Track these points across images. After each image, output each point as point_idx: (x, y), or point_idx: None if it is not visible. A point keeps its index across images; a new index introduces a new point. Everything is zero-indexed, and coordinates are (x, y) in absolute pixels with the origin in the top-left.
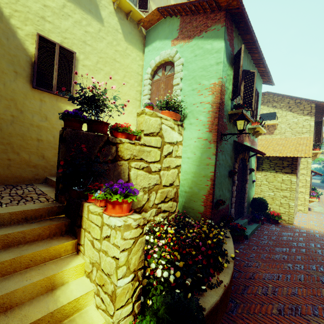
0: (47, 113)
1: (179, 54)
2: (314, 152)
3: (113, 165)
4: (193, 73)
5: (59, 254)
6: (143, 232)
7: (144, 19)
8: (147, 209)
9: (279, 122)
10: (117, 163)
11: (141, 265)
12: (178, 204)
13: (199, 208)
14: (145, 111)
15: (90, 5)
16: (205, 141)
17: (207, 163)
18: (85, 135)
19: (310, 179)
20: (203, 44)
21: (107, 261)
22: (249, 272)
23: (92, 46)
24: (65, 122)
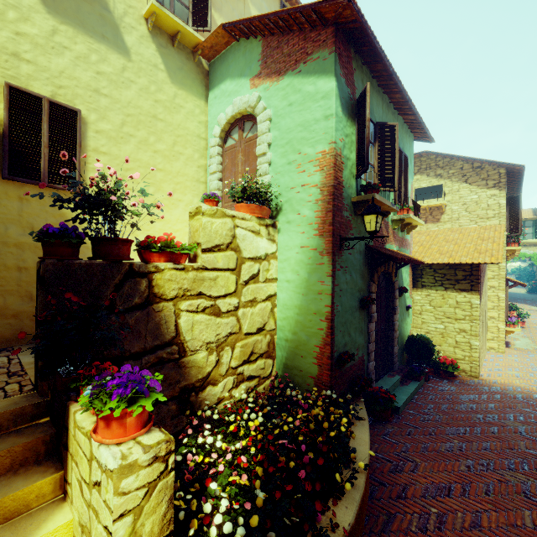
0: (33, 220)
1: (264, 102)
2: (509, 248)
3: (144, 312)
4: (288, 135)
5: (27, 505)
6: (167, 467)
7: (202, 45)
8: (217, 380)
9: (448, 201)
10: (152, 307)
11: (168, 529)
12: (276, 362)
13: (311, 368)
14: (201, 209)
15: (104, 26)
16: (313, 252)
17: (319, 290)
18: (85, 267)
19: (504, 296)
20: (302, 85)
21: (98, 532)
22: (398, 483)
23: (112, 96)
24: (44, 247)
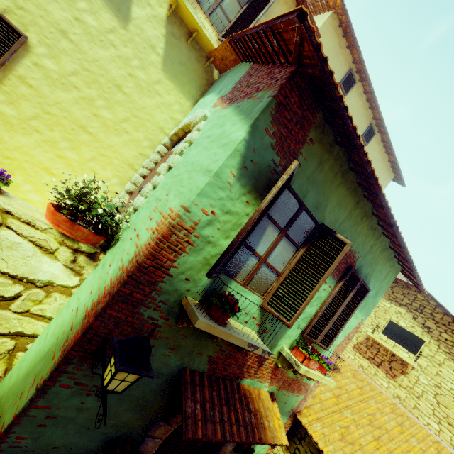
0: None
1: (204, 124)
2: None
3: None
4: (182, 168)
5: None
6: None
7: (215, 53)
8: None
9: (419, 365)
10: None
11: None
12: None
13: None
14: None
15: None
16: (69, 329)
17: (25, 390)
18: None
19: None
20: (229, 121)
21: None
22: None
23: (79, 45)
24: None
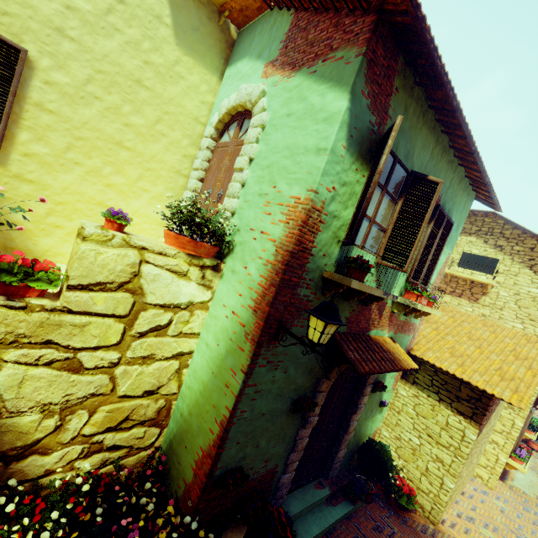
0: None
1: (267, 100)
2: None
3: None
4: (273, 155)
5: None
6: None
7: (230, 4)
8: (51, 448)
9: (498, 282)
10: None
11: None
12: (166, 431)
13: (187, 470)
14: (83, 231)
15: None
16: (240, 328)
17: (228, 381)
18: None
19: (522, 425)
20: (310, 91)
21: None
22: None
23: (82, 43)
24: None
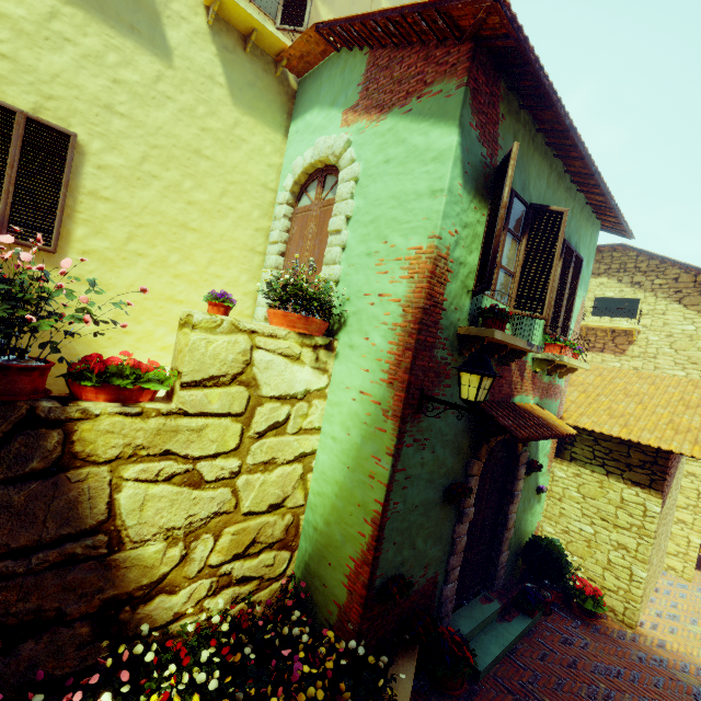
0: None
1: (354, 150)
2: None
3: (47, 483)
4: (376, 209)
5: None
6: None
7: (288, 52)
8: (178, 585)
9: (644, 326)
10: (65, 475)
11: None
12: (297, 555)
13: (338, 589)
14: (191, 319)
15: (136, 13)
16: (375, 407)
17: (372, 471)
18: None
19: None
20: (409, 132)
21: None
22: None
23: (133, 117)
24: None
